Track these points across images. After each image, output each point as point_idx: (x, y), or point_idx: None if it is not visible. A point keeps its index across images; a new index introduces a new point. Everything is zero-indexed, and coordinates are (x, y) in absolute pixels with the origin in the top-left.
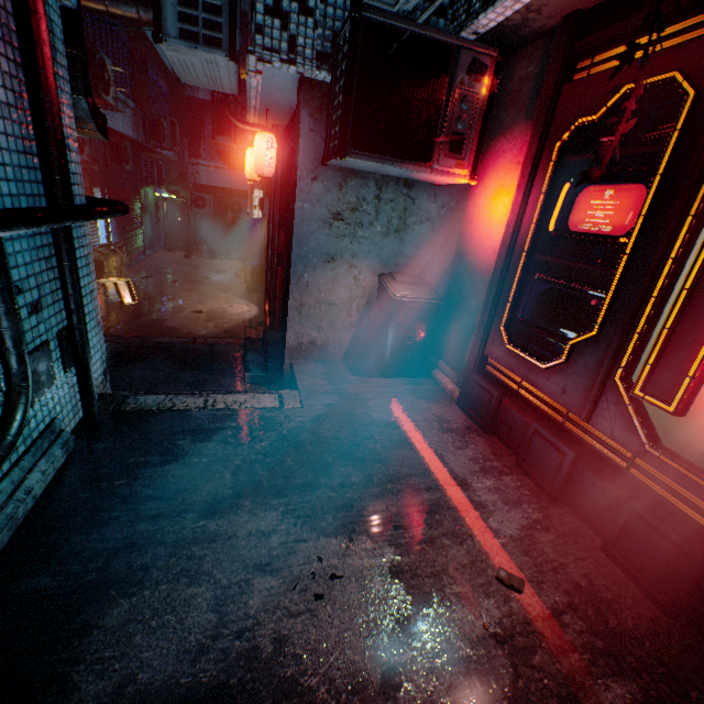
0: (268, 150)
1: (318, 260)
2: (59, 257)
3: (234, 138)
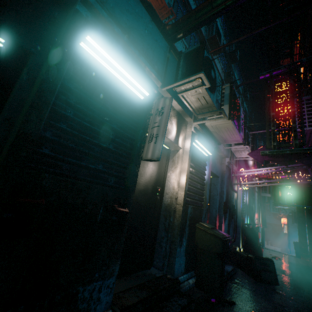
0: (285, 220)
1: (294, 236)
2: (263, 230)
3: (278, 215)
